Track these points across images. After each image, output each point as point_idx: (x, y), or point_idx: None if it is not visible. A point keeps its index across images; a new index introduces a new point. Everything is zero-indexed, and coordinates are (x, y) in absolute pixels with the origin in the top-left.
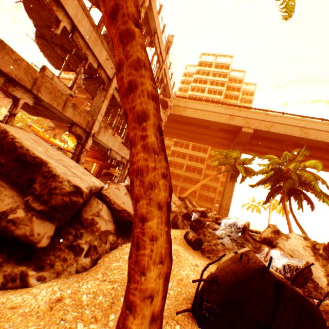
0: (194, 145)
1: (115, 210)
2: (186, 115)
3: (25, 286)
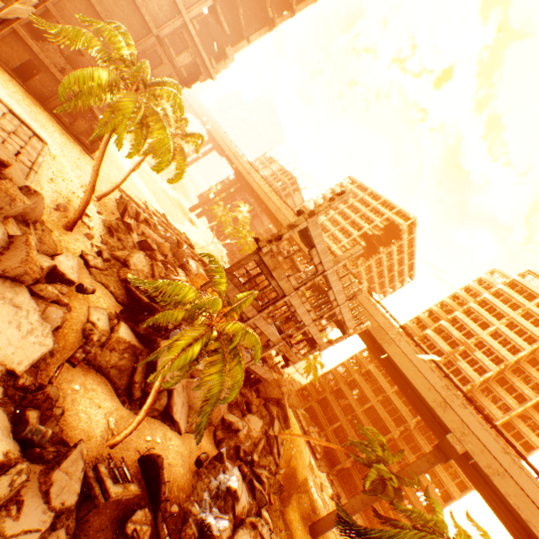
0: None
1: (170, 402)
2: (387, 350)
3: (124, 405)
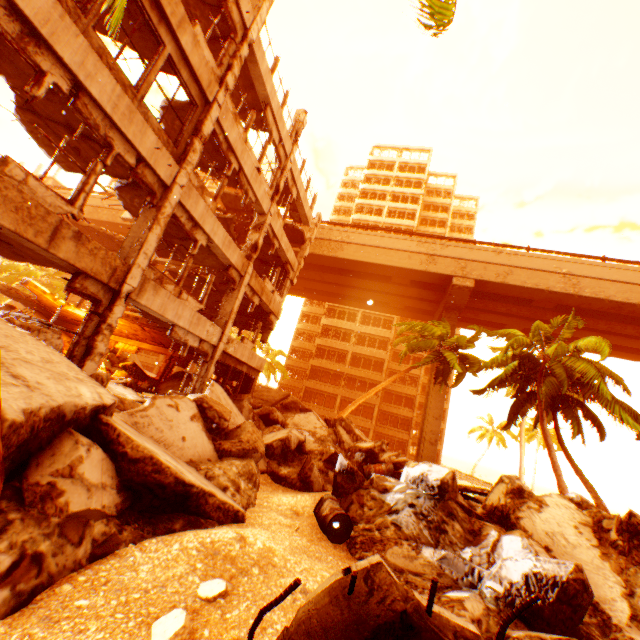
0: (365, 313)
1: (127, 459)
2: (344, 256)
3: None
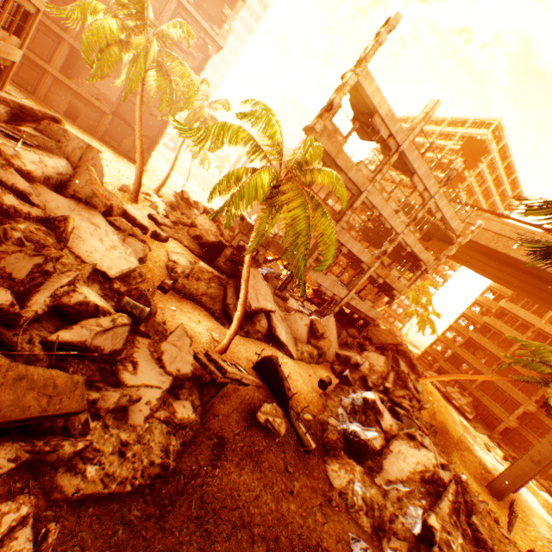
0: None
1: (270, 325)
2: (517, 256)
3: (224, 326)
